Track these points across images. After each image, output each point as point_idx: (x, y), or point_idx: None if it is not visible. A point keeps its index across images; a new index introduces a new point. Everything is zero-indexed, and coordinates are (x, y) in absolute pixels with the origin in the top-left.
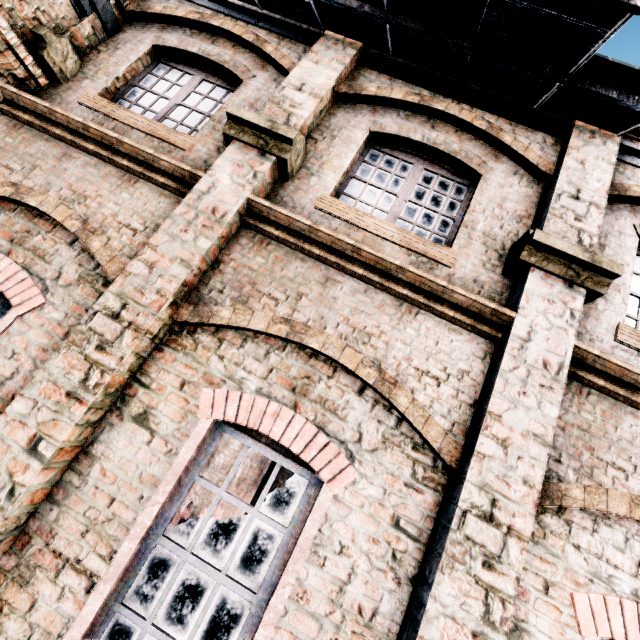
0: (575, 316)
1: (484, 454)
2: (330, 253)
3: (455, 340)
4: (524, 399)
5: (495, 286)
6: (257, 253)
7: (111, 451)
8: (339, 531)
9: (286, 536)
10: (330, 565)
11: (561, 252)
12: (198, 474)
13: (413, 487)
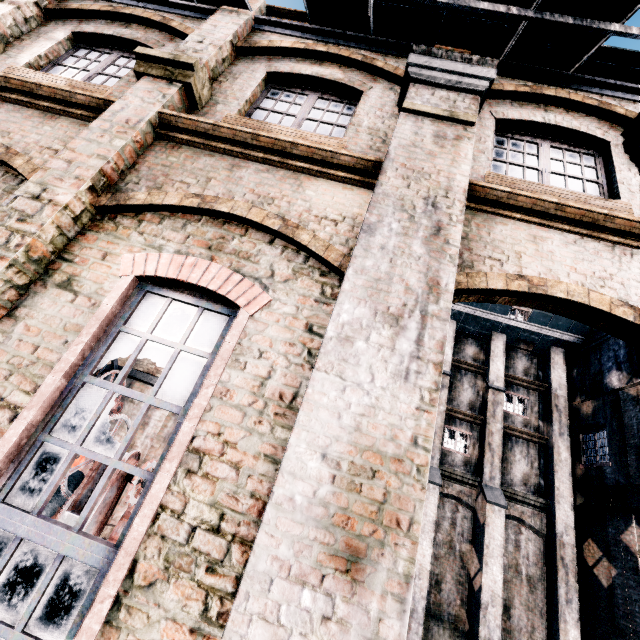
0: (166, 97)
1: (51, 167)
2: None
3: (82, 129)
4: (100, 139)
5: None
6: None
7: None
8: None
9: None
10: None
11: (154, 57)
12: None
13: None
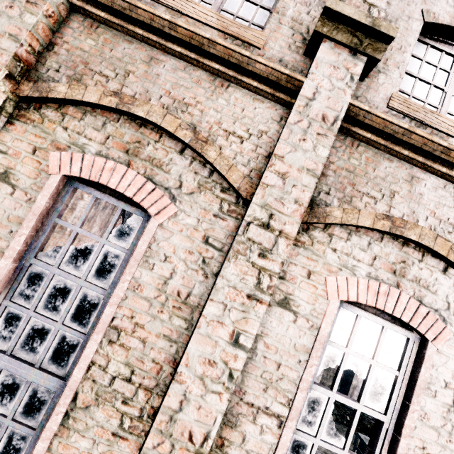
0: (354, 79)
1: (267, 184)
2: (153, 34)
3: (258, 107)
4: (303, 144)
5: (297, 65)
6: (87, 36)
7: None
8: (164, 247)
9: (127, 254)
10: (157, 269)
11: (348, 18)
12: (58, 218)
13: (220, 217)
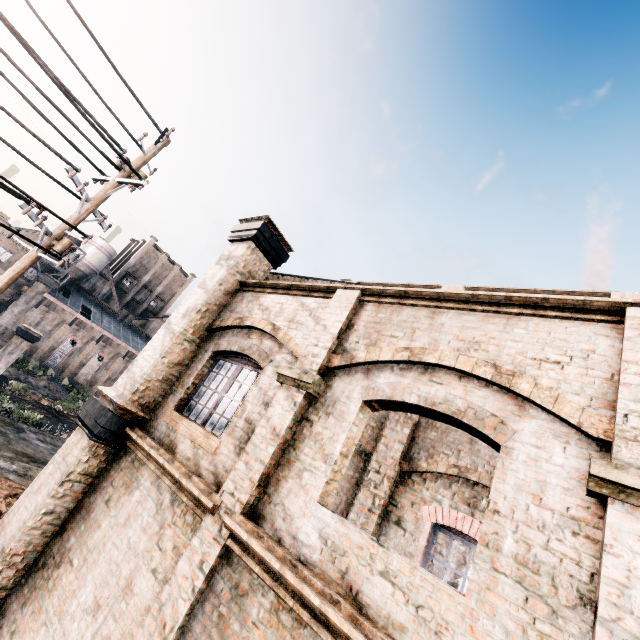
0: None
1: None
2: None
3: None
4: None
5: None
6: (431, 430)
7: (388, 539)
8: None
9: None
10: None
11: None
12: (430, 554)
13: None
